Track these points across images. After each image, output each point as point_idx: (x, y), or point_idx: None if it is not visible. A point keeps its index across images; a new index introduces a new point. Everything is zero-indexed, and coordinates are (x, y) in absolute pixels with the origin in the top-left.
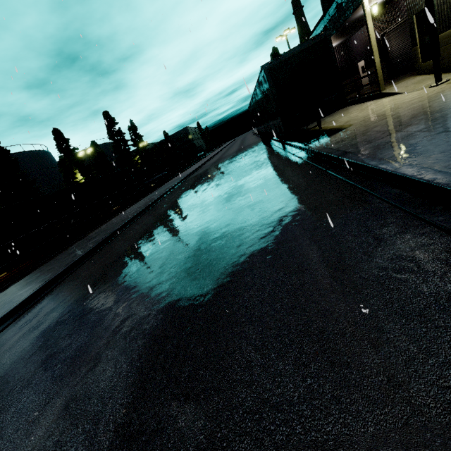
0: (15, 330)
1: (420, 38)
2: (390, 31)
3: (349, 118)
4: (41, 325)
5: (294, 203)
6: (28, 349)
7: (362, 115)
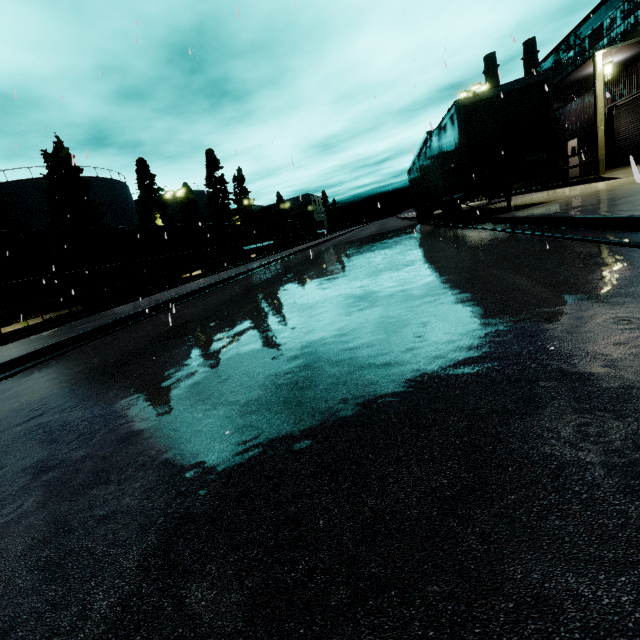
0: (83, 353)
1: None
2: (621, 104)
3: (552, 196)
4: (122, 347)
5: (483, 255)
6: (113, 361)
7: (573, 193)
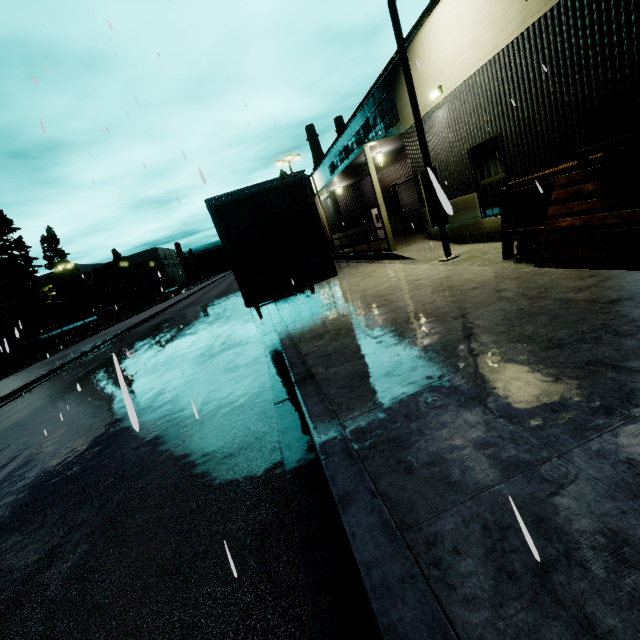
0: None
1: (427, 200)
2: (400, 183)
3: (349, 284)
4: None
5: (174, 515)
6: None
7: (362, 287)
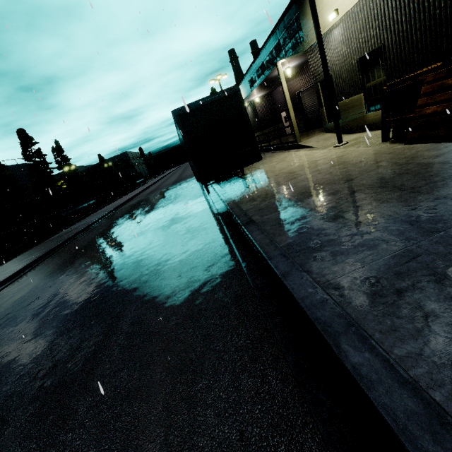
0: None
1: (325, 102)
2: (303, 91)
3: (268, 167)
4: None
5: (182, 294)
6: None
7: (279, 168)
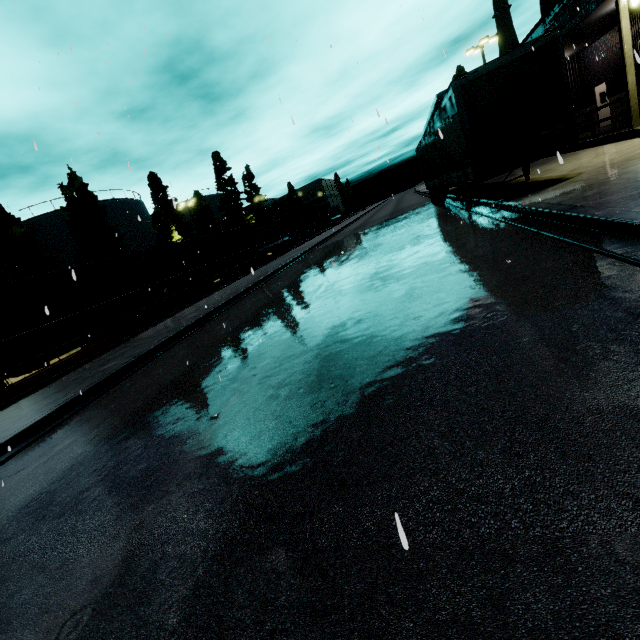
0: (101, 407)
1: None
2: None
3: (576, 165)
4: (133, 403)
5: (489, 272)
6: (120, 427)
7: (600, 161)
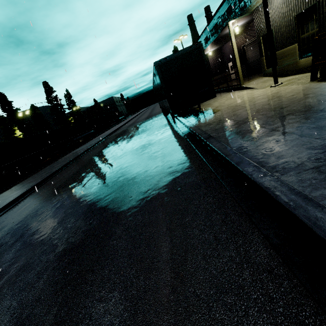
0: None
1: (265, 52)
2: (247, 45)
3: (219, 103)
4: None
5: (167, 179)
6: None
7: (227, 103)
